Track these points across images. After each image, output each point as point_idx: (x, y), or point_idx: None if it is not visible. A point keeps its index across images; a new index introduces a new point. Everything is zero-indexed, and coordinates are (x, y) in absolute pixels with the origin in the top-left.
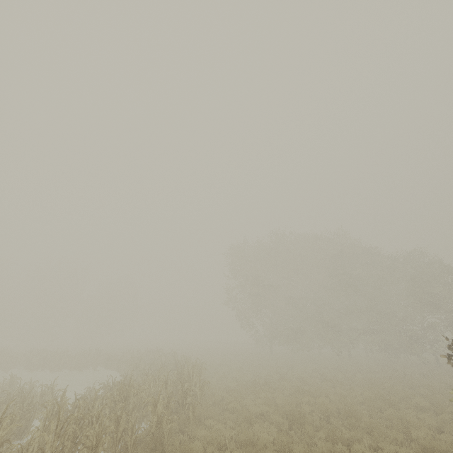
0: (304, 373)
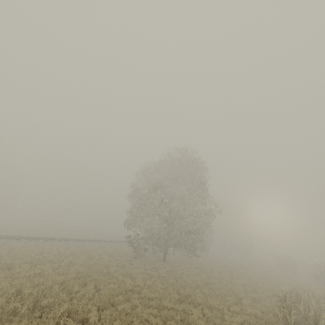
0: (239, 274)
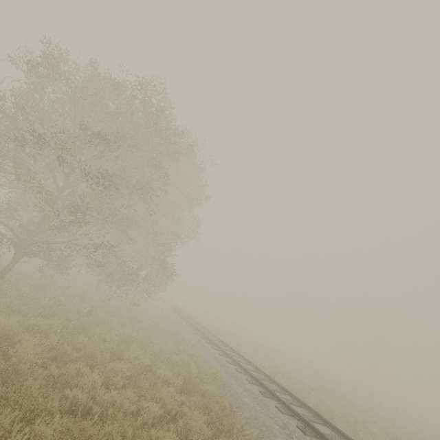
0: None
